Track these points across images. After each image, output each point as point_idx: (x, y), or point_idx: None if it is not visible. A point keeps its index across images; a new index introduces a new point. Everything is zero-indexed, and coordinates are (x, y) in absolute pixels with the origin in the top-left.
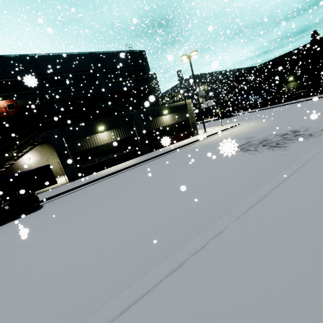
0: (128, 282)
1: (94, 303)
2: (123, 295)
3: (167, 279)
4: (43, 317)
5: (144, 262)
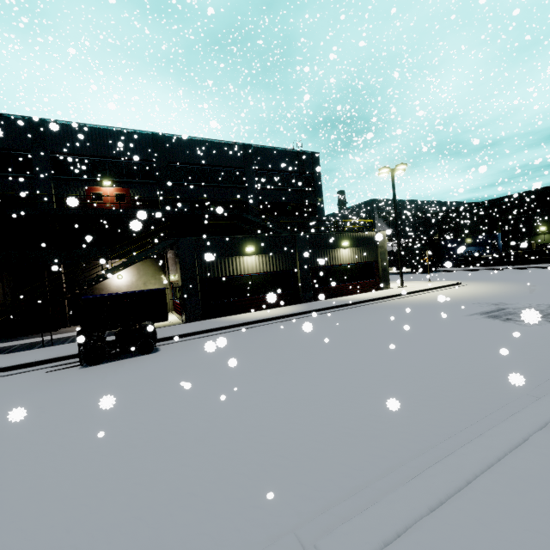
0: (430, 455)
1: (381, 475)
2: (453, 462)
3: (515, 453)
4: (298, 481)
5: (430, 436)
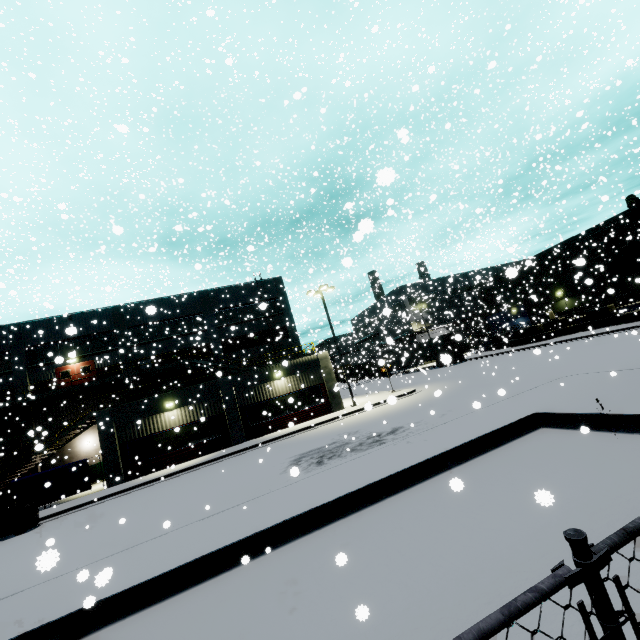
0: None
1: None
2: None
3: None
4: None
5: None
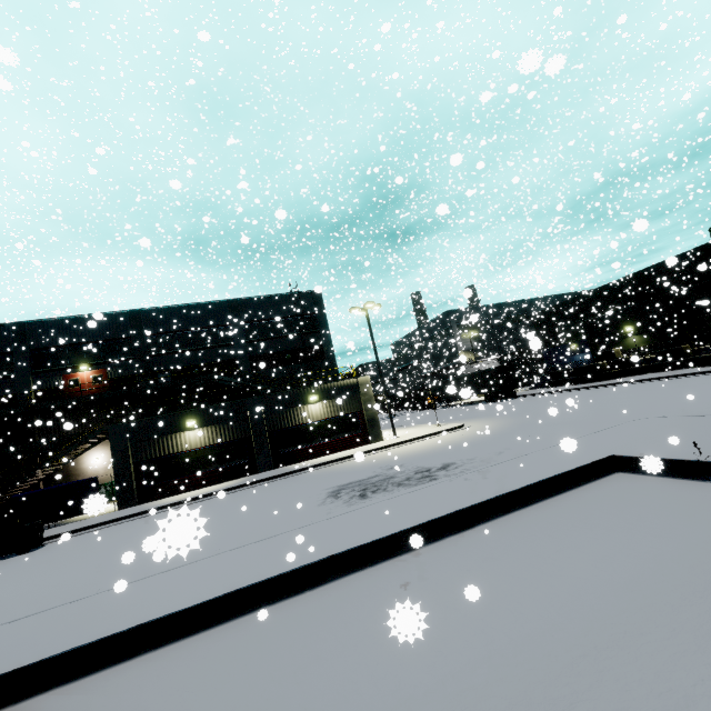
0: None
1: None
2: None
3: None
4: None
5: None
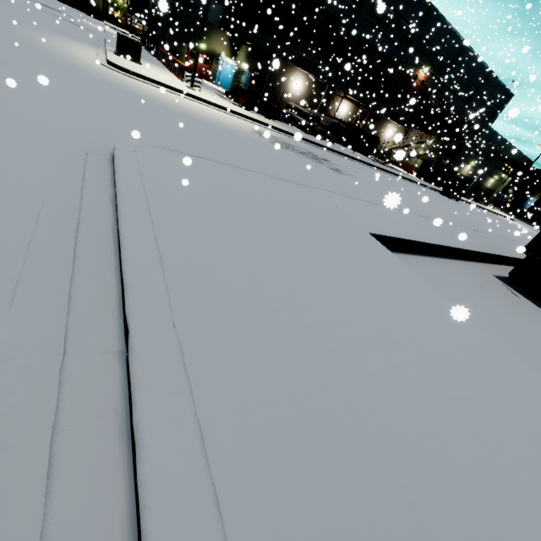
0: None
1: None
2: None
3: None
4: None
5: None
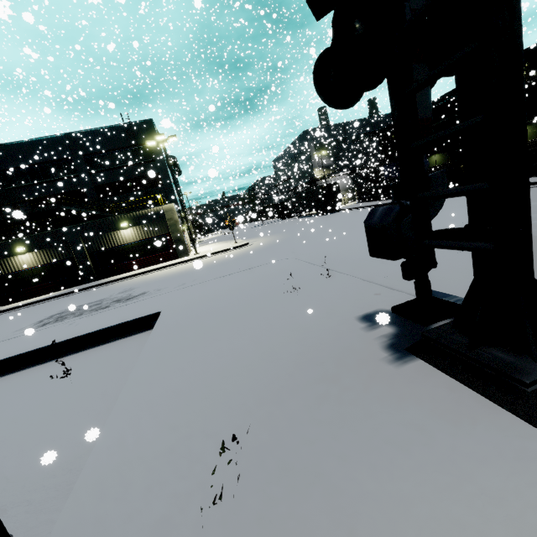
0: None
1: None
2: None
3: None
4: None
5: None
